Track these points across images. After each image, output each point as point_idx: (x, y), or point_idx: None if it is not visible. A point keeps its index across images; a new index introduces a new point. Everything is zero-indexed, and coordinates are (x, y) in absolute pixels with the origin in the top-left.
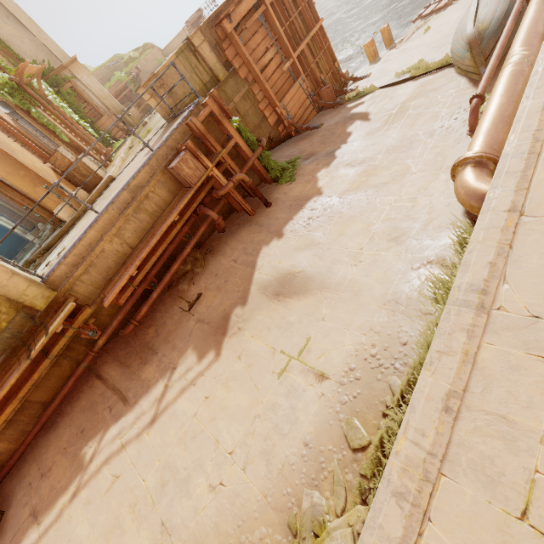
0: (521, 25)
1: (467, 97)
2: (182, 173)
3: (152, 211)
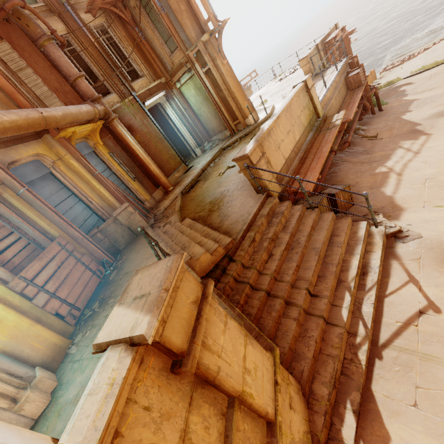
0: None
1: None
2: (360, 76)
3: (341, 96)
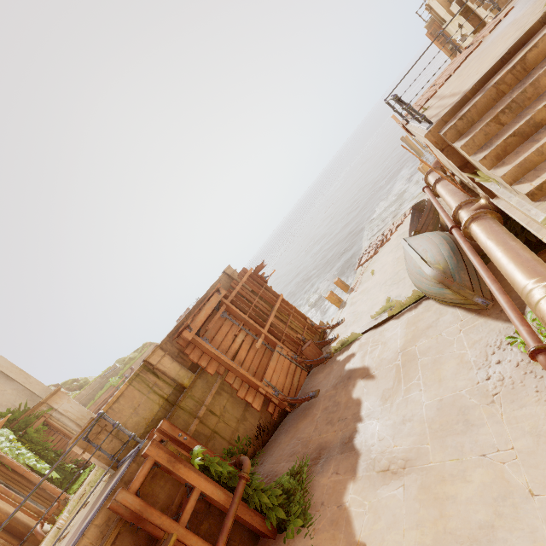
0: (496, 258)
1: (484, 330)
2: None
3: None
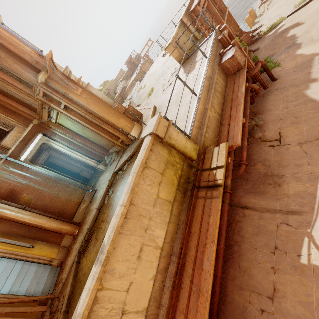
0: None
1: None
2: (237, 59)
3: (220, 91)
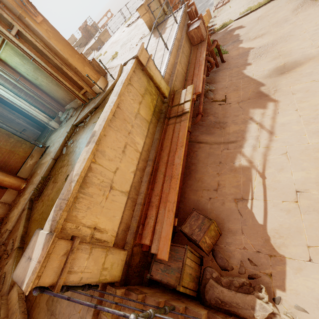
0: None
1: None
2: (201, 30)
3: (186, 55)
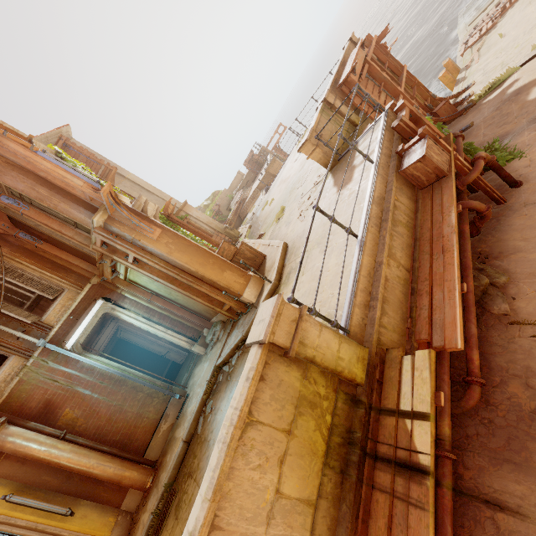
0: None
1: None
2: (433, 161)
3: (404, 222)
